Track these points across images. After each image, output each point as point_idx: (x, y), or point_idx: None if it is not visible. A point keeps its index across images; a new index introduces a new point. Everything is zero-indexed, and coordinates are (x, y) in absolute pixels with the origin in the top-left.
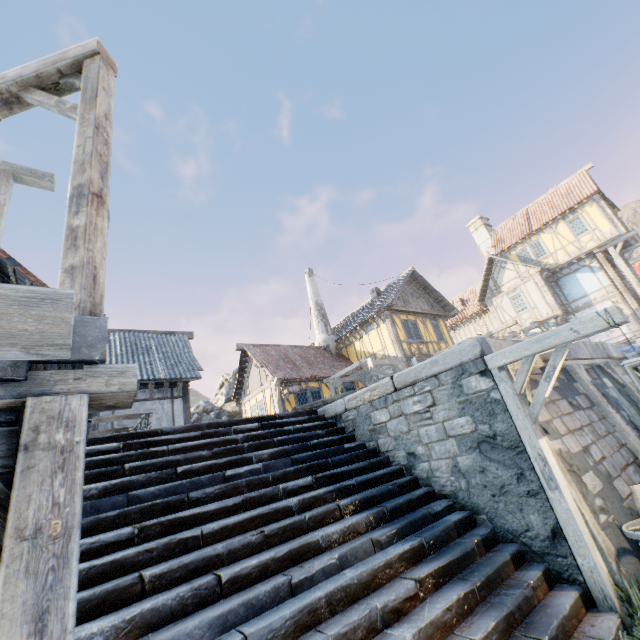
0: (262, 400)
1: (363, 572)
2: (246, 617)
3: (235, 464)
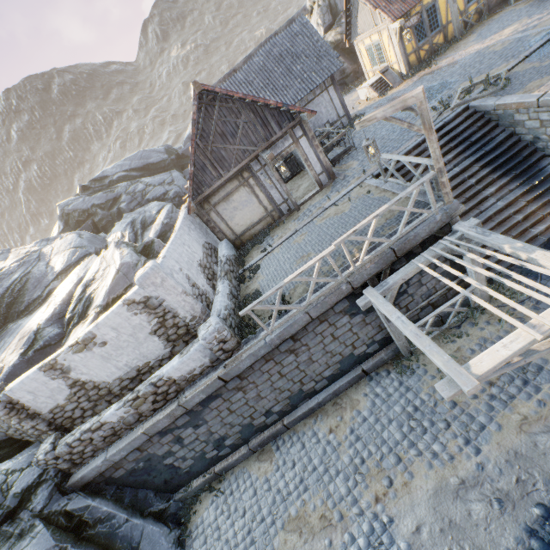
0: (378, 42)
1: (506, 203)
2: None
3: None
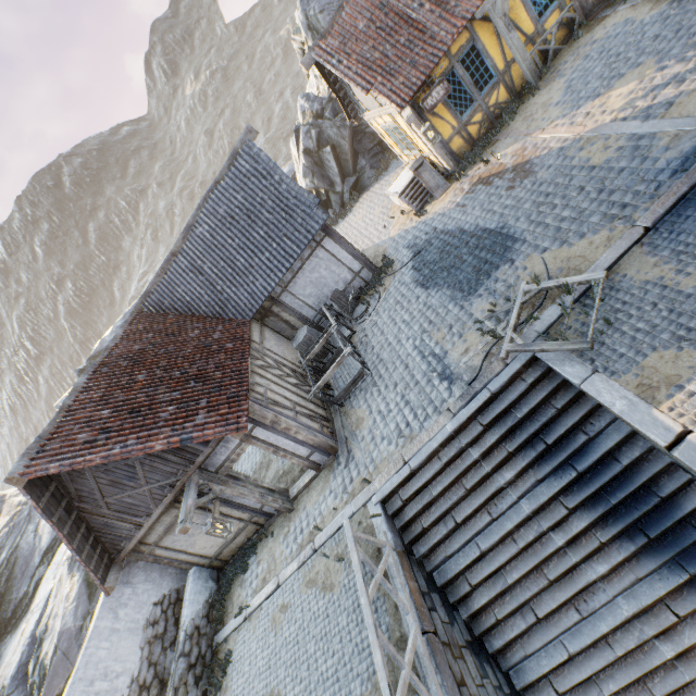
0: (394, 125)
1: (634, 613)
2: (562, 633)
3: (492, 497)
